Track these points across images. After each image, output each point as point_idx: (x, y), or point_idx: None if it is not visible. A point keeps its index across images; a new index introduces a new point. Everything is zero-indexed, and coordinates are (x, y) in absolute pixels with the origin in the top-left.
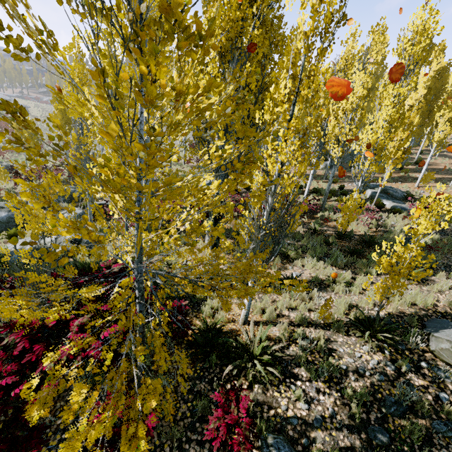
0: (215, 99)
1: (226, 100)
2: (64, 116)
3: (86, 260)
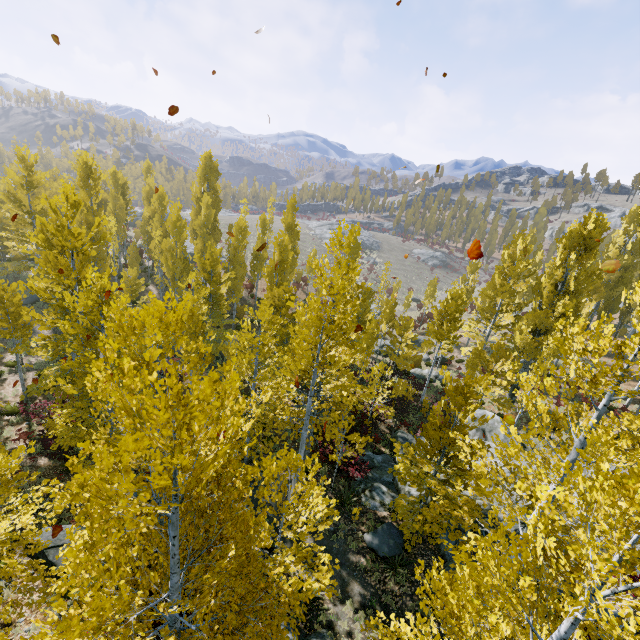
0: (509, 368)
1: (530, 345)
2: (432, 294)
3: (441, 387)
